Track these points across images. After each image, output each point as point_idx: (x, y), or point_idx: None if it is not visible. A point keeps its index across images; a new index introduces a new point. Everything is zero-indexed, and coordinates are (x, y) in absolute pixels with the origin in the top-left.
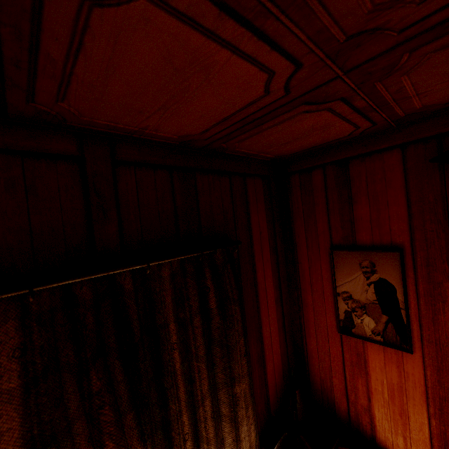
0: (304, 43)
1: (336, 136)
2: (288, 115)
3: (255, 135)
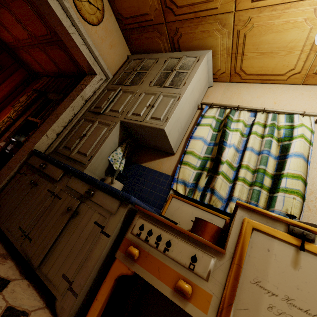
0: (13, 36)
1: (41, 70)
2: (22, 51)
3: (20, 53)
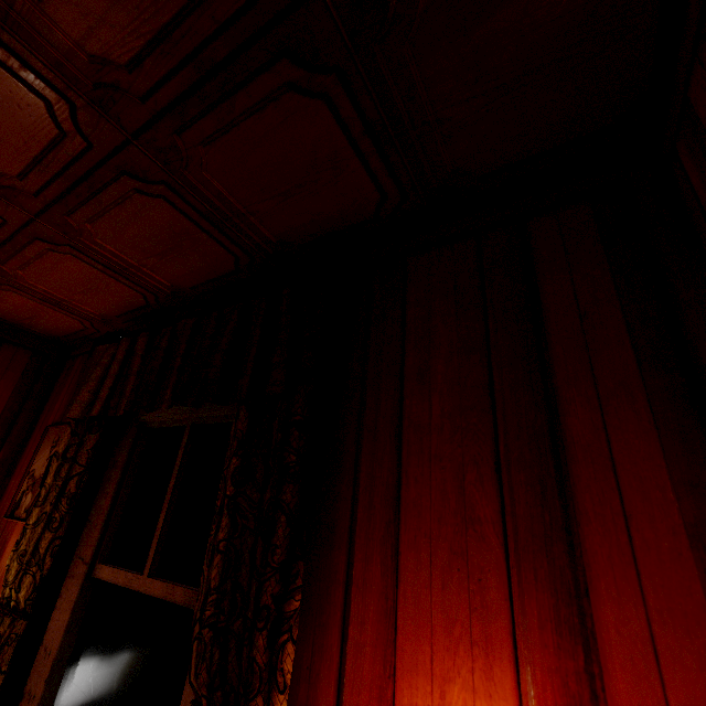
0: None
1: (75, 325)
2: None
3: None
